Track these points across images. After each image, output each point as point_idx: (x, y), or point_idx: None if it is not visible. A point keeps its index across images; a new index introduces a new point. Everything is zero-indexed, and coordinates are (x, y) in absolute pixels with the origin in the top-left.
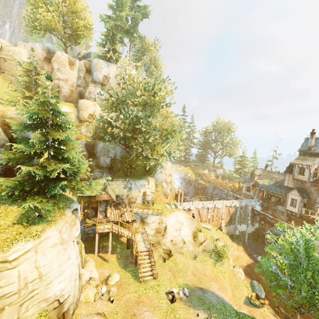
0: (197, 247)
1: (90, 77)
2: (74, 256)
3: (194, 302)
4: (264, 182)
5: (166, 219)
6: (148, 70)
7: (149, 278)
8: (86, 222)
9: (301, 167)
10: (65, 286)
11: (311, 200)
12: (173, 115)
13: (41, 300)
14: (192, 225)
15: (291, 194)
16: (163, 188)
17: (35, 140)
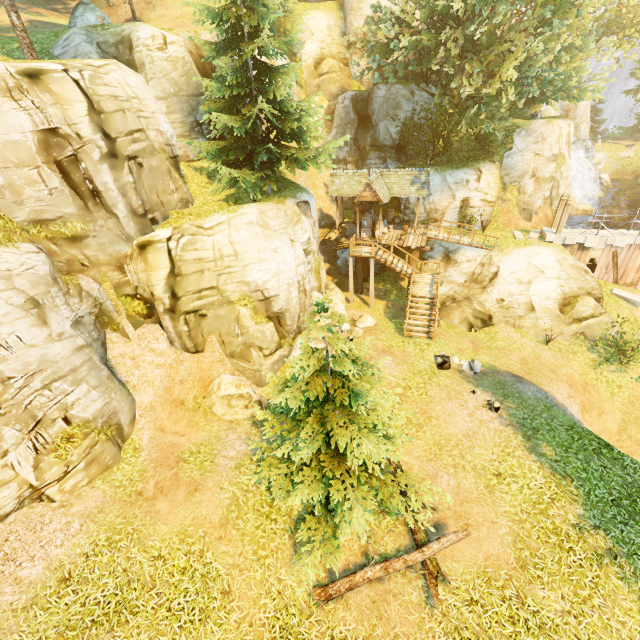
0: (562, 324)
1: None
2: (288, 257)
3: (483, 382)
4: None
5: (502, 259)
6: None
7: (420, 336)
8: (341, 241)
9: None
10: (267, 279)
11: None
12: None
13: (240, 281)
14: (574, 282)
15: None
16: (523, 193)
17: (225, 68)
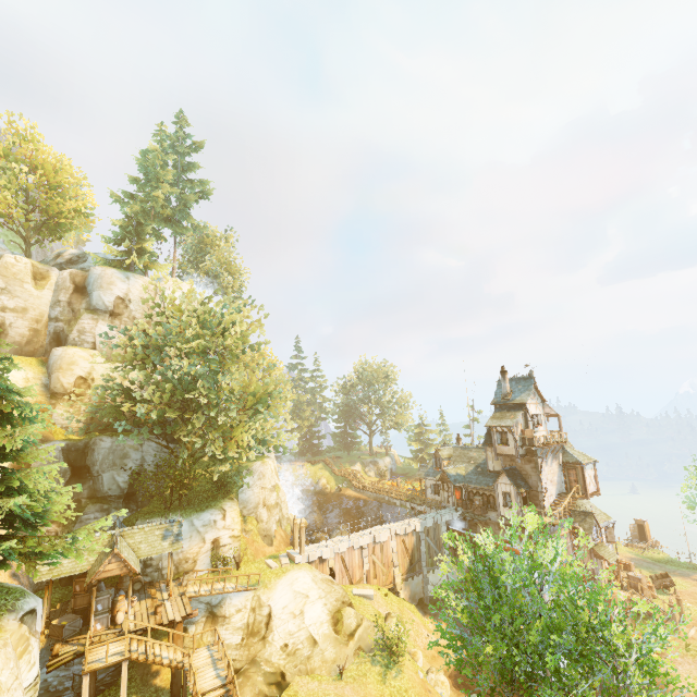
0: (343, 646)
1: (85, 300)
2: None
3: None
4: (458, 470)
5: (270, 595)
6: (216, 280)
7: None
8: (57, 652)
9: (502, 431)
10: None
11: (532, 488)
12: (274, 361)
13: None
14: (331, 596)
15: (500, 484)
16: (261, 521)
17: None
